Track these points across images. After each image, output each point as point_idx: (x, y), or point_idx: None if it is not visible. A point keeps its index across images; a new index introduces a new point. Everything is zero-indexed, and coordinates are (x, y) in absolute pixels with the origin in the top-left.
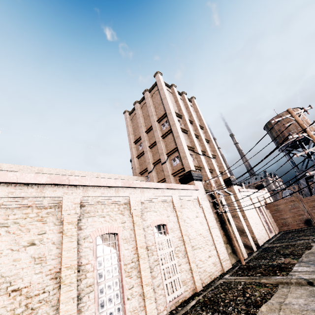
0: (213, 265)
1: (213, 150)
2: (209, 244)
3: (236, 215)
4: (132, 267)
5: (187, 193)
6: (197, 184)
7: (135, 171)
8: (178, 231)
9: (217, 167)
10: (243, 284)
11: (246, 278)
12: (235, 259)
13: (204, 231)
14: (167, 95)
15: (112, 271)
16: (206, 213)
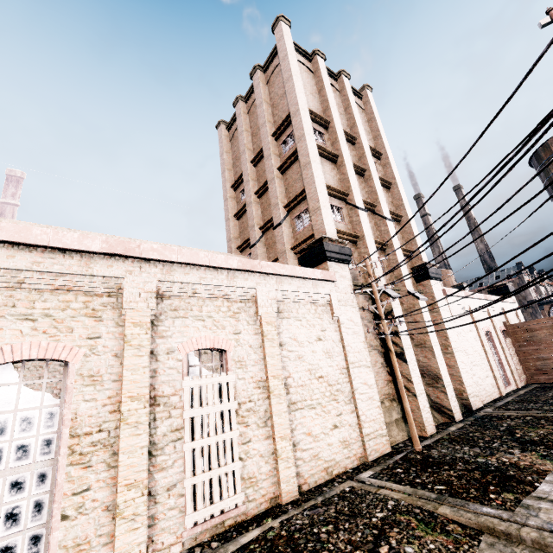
0: (341, 445)
1: (398, 204)
2: (340, 401)
3: (427, 344)
4: (96, 444)
5: (302, 285)
6: (334, 270)
7: (230, 243)
8: (258, 367)
9: (402, 241)
10: (389, 509)
11: (406, 491)
12: (405, 434)
13: (334, 372)
14: (294, 71)
15: (36, 449)
16: (346, 333)
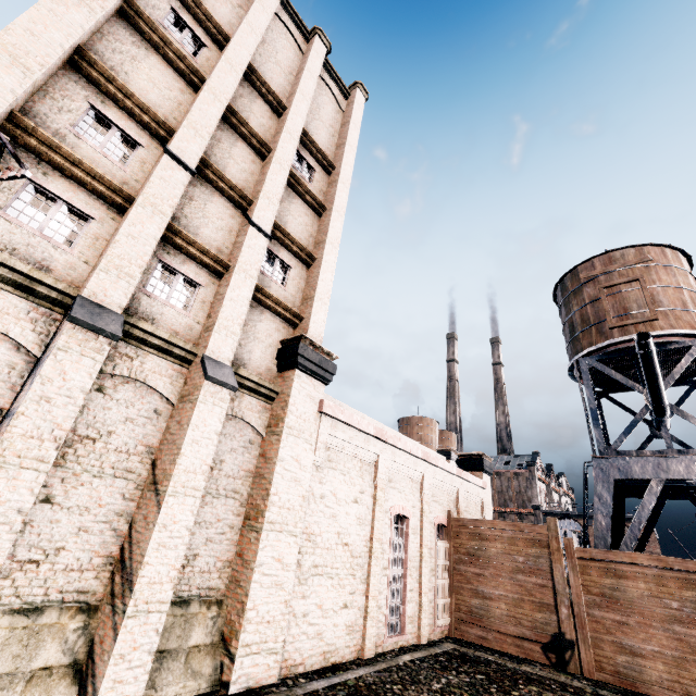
0: None
1: (320, 240)
2: None
3: (163, 485)
4: None
5: None
6: None
7: None
8: None
9: (292, 295)
10: None
11: None
12: None
13: None
14: None
15: None
16: None
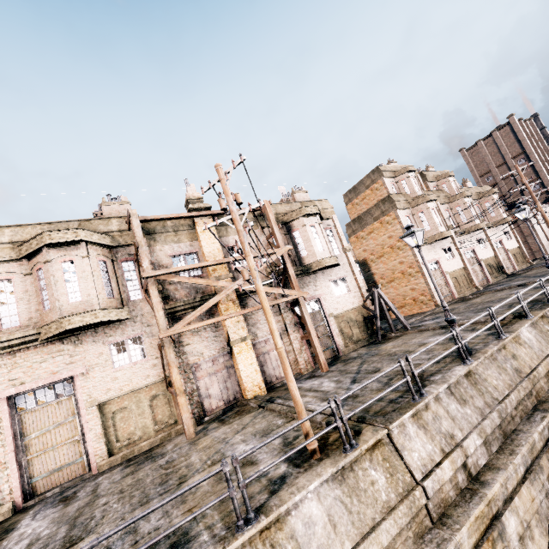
0: None
1: None
2: None
3: None
4: None
5: None
6: None
7: None
8: None
9: None
10: None
11: None
12: None
13: None
14: (525, 137)
15: None
16: None
